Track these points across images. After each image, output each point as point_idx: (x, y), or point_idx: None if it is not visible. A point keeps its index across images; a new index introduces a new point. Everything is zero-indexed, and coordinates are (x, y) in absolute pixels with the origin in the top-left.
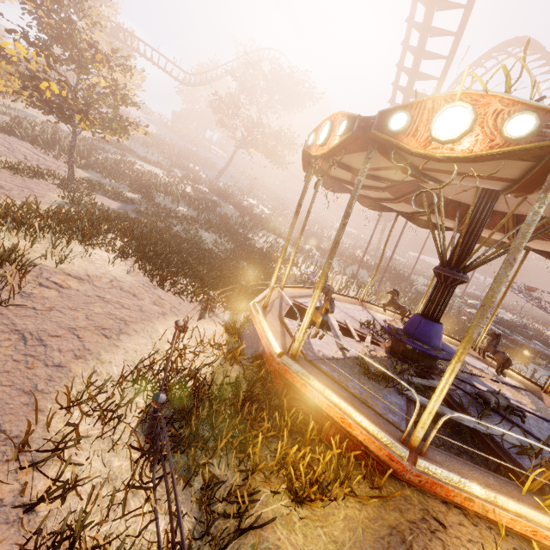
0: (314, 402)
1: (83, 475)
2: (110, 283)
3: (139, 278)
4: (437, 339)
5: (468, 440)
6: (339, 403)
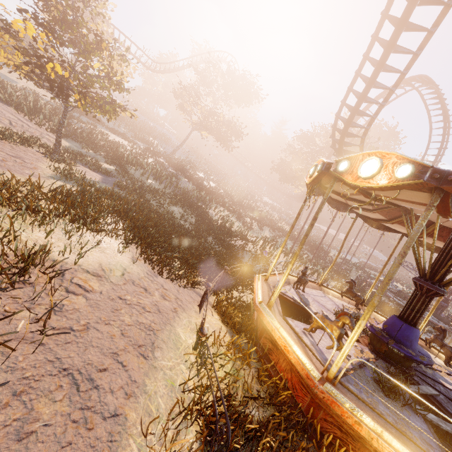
0: (357, 434)
1: None
2: (123, 276)
3: (142, 265)
4: (416, 342)
5: (444, 438)
6: (403, 451)
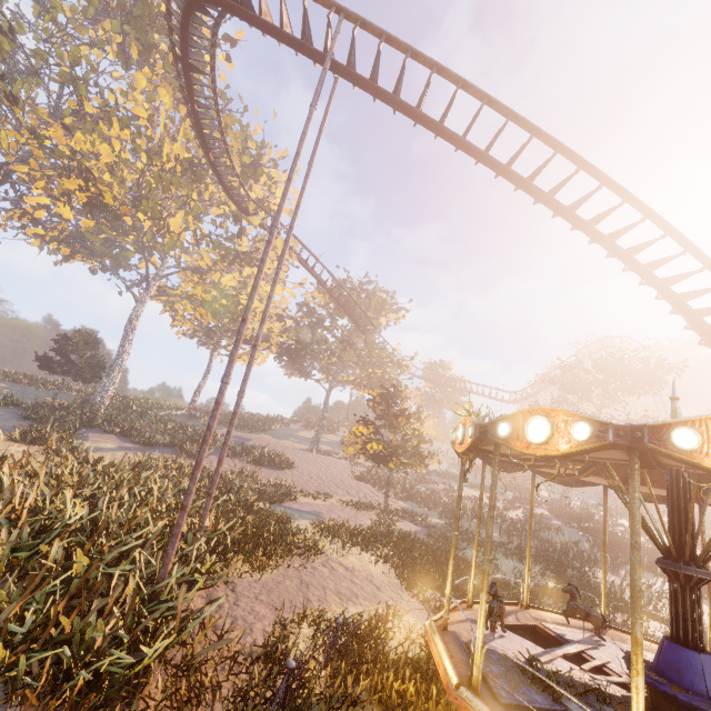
0: None
1: (295, 647)
2: (365, 576)
3: (392, 580)
4: (695, 676)
5: None
6: (441, 651)
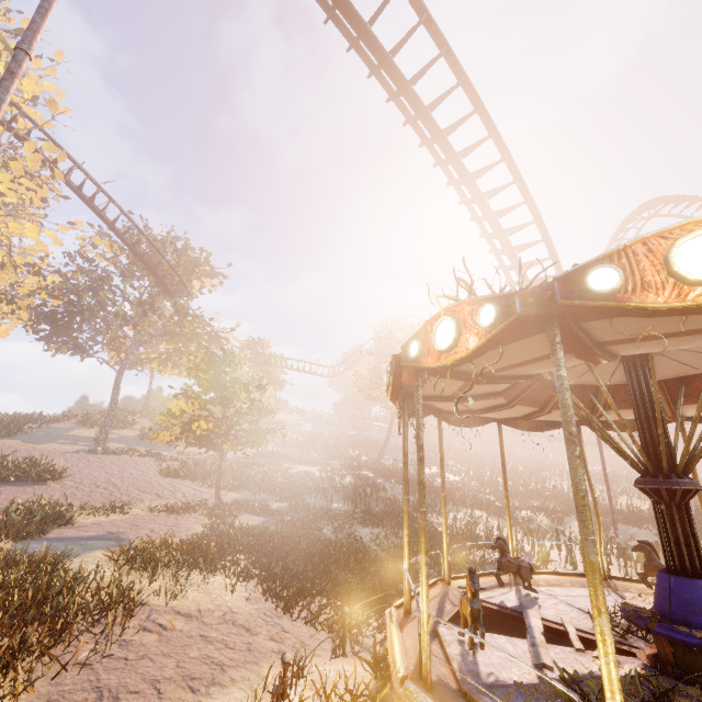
0: None
1: None
2: (222, 616)
3: (261, 605)
4: None
5: None
6: None
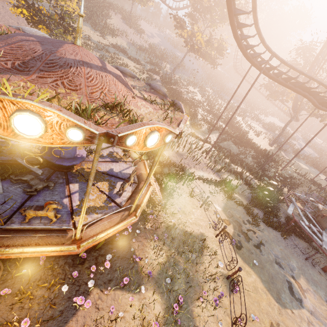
0: None
1: None
2: None
3: None
4: (58, 151)
5: None
6: None
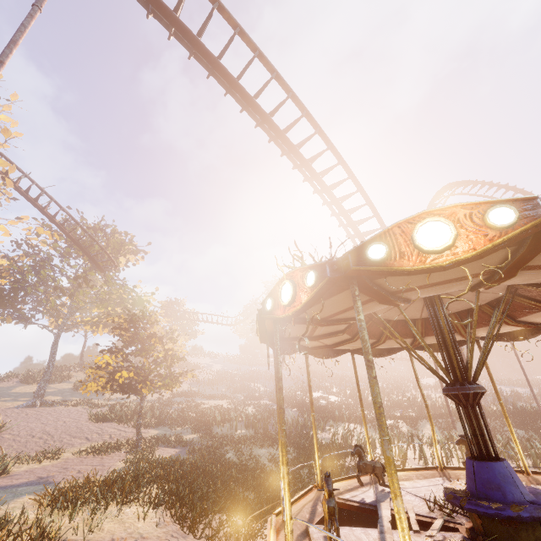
0: None
1: None
2: None
3: (169, 527)
4: (511, 486)
5: None
6: None
